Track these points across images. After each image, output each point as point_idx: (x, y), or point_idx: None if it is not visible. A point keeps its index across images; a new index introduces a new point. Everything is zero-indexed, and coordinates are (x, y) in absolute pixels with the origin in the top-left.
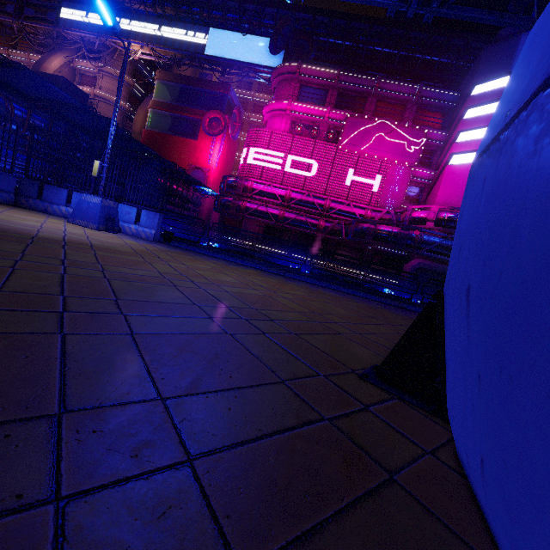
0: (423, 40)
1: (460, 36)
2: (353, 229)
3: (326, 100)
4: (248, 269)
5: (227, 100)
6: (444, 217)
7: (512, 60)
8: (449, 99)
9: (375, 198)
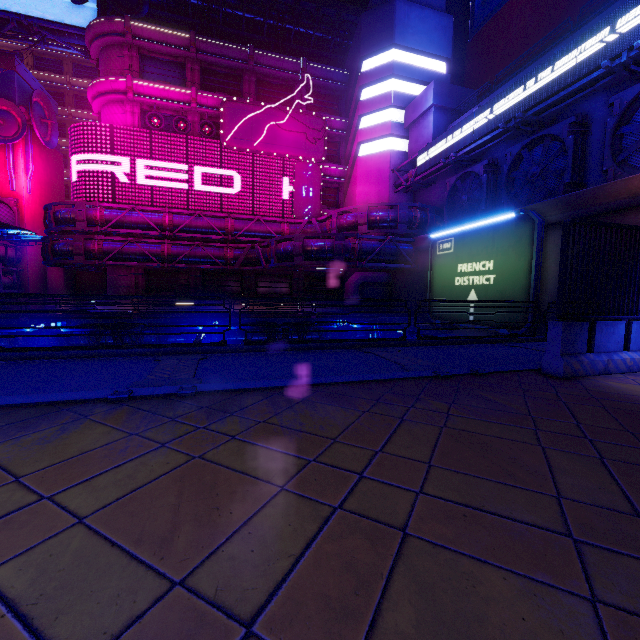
0: (290, 6)
1: (329, 4)
2: (275, 252)
3: (187, 79)
4: (80, 424)
5: (15, 82)
6: (376, 217)
7: (394, 30)
8: (339, 78)
9: (289, 207)
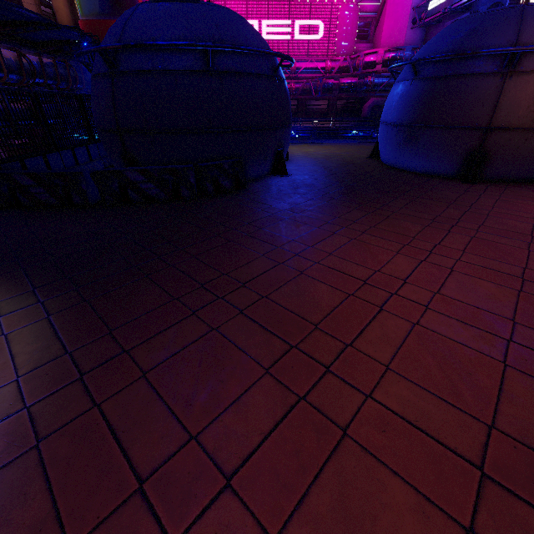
0: None
1: None
2: (321, 87)
3: None
4: (302, 145)
5: None
6: (389, 58)
7: None
8: None
9: (332, 46)
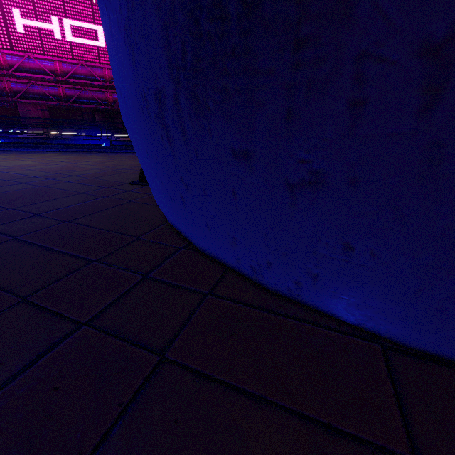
0: None
1: None
2: None
3: None
4: (46, 153)
5: None
6: None
7: None
8: None
9: None
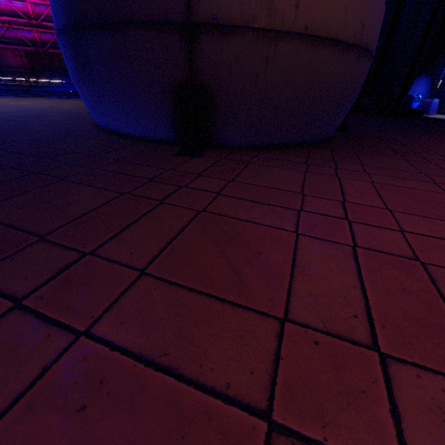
0: None
1: None
2: None
3: None
4: (36, 98)
5: None
6: None
7: None
8: None
9: None
